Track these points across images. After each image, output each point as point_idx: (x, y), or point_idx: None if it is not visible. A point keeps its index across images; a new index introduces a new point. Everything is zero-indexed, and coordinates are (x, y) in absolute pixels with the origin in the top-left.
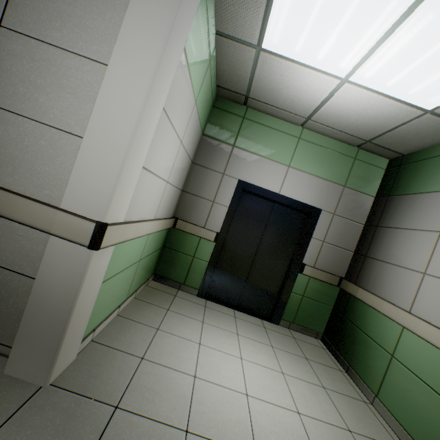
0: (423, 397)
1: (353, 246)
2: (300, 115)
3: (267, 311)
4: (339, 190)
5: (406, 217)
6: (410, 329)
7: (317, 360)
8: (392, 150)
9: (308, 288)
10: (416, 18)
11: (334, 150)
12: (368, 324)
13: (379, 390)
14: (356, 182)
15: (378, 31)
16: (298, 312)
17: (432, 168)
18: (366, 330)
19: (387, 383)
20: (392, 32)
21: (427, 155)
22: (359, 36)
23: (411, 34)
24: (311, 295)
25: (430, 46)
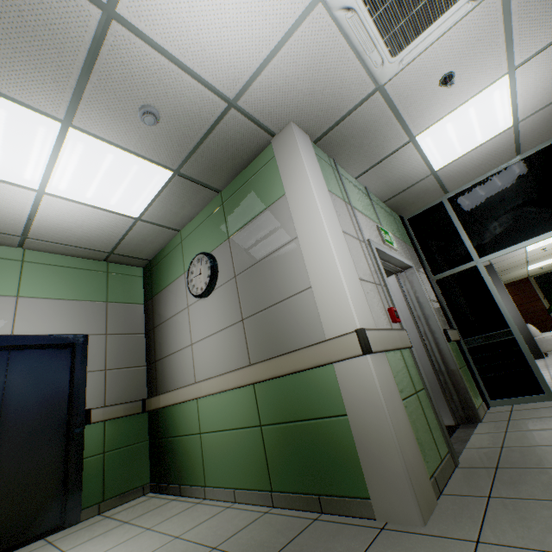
0: (225, 443)
1: (144, 359)
2: (10, 234)
3: (53, 519)
4: (104, 307)
5: (168, 308)
6: (200, 396)
7: (144, 512)
8: (139, 258)
9: (108, 437)
10: (71, 144)
11: (80, 268)
12: (178, 424)
13: (205, 478)
14: (119, 294)
15: (45, 150)
16: (107, 479)
17: (169, 264)
18: (179, 432)
19: (207, 463)
20: (59, 153)
21: (163, 255)
22: (28, 151)
23: (76, 156)
24: (117, 444)
25: (98, 167)
